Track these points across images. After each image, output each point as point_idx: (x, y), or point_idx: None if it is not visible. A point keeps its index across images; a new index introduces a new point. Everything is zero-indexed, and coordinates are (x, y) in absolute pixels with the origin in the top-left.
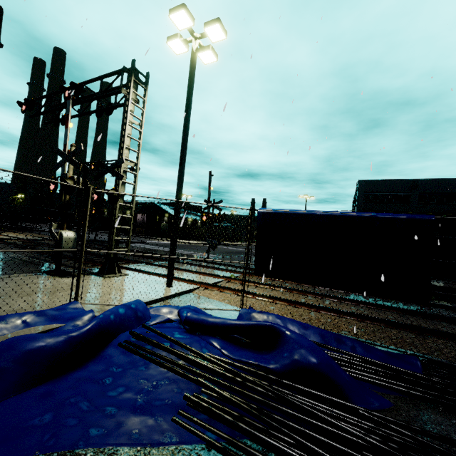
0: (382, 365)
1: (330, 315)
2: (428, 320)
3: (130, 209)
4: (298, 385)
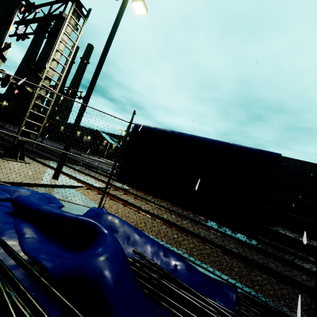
0: (191, 292)
1: (178, 232)
2: (261, 255)
3: (80, 131)
4: (65, 301)
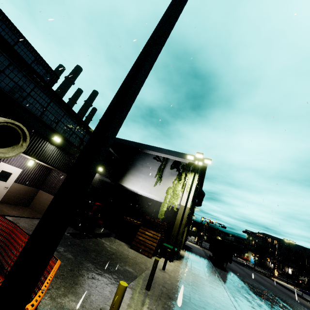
0: None
1: None
2: None
3: None
4: None
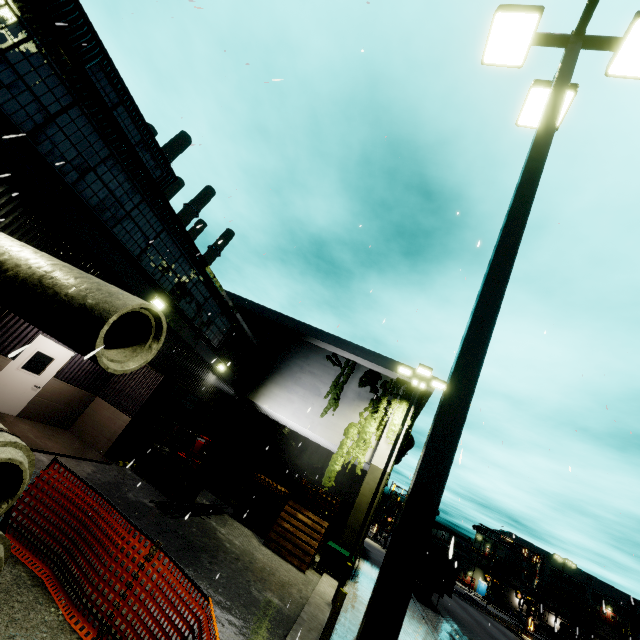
0: None
1: None
2: None
3: None
4: None
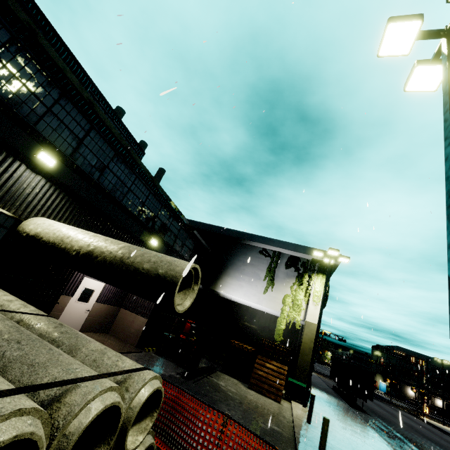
0: None
1: None
2: None
3: None
4: None
